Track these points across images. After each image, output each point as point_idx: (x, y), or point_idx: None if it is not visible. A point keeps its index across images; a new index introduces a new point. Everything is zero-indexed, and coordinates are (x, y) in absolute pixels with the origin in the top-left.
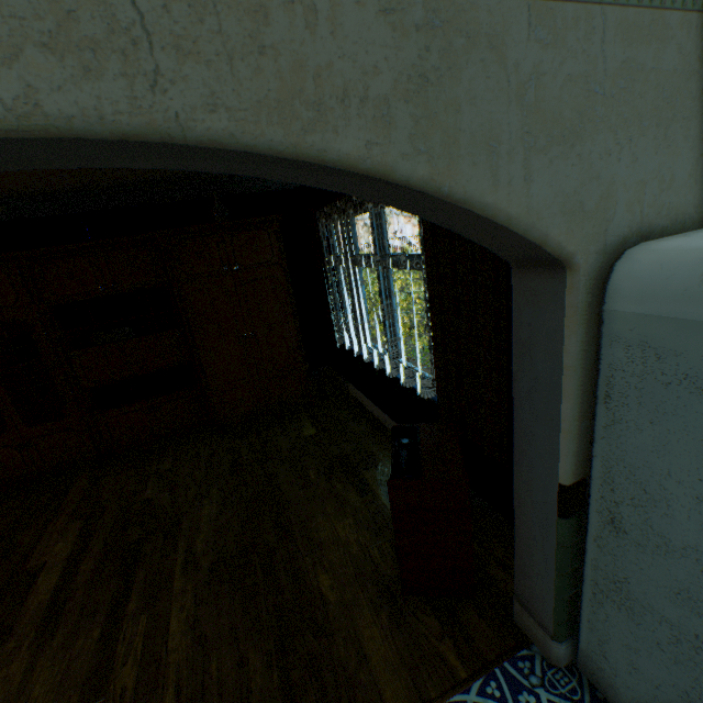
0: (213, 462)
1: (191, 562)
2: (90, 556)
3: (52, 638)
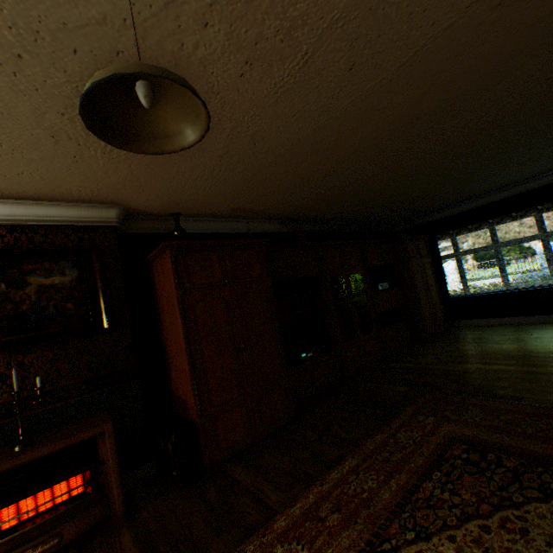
0: (459, 345)
1: (546, 348)
2: (494, 361)
3: (552, 365)
